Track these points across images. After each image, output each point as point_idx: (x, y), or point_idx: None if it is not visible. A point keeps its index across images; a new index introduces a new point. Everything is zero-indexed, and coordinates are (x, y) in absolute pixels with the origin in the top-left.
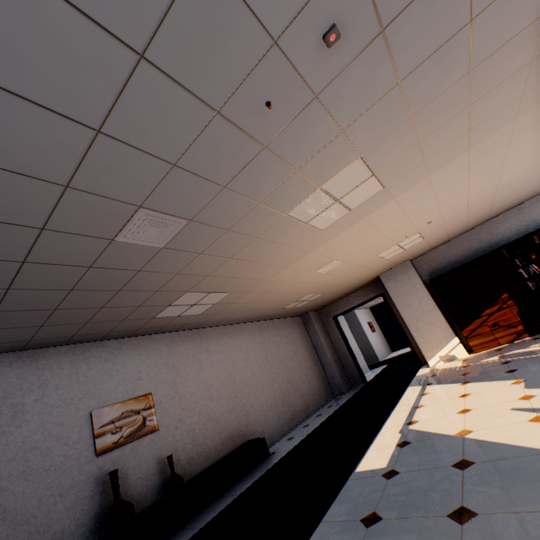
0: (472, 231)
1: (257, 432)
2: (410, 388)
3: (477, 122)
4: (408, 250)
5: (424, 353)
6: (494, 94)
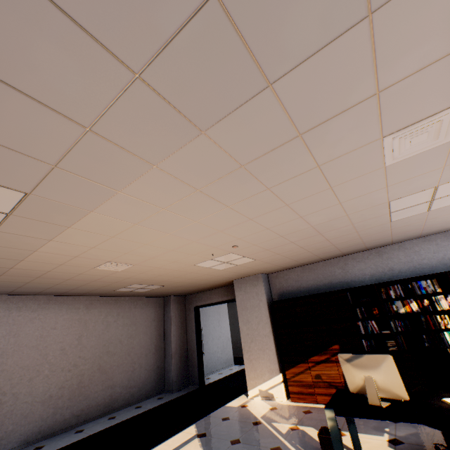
0: (329, 261)
1: (2, 430)
2: (188, 429)
3: (84, 114)
4: (246, 265)
5: (248, 379)
6: (18, 47)
